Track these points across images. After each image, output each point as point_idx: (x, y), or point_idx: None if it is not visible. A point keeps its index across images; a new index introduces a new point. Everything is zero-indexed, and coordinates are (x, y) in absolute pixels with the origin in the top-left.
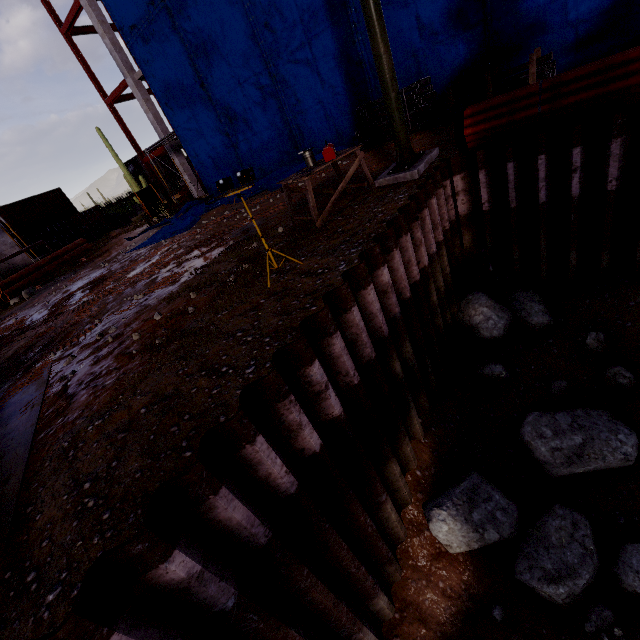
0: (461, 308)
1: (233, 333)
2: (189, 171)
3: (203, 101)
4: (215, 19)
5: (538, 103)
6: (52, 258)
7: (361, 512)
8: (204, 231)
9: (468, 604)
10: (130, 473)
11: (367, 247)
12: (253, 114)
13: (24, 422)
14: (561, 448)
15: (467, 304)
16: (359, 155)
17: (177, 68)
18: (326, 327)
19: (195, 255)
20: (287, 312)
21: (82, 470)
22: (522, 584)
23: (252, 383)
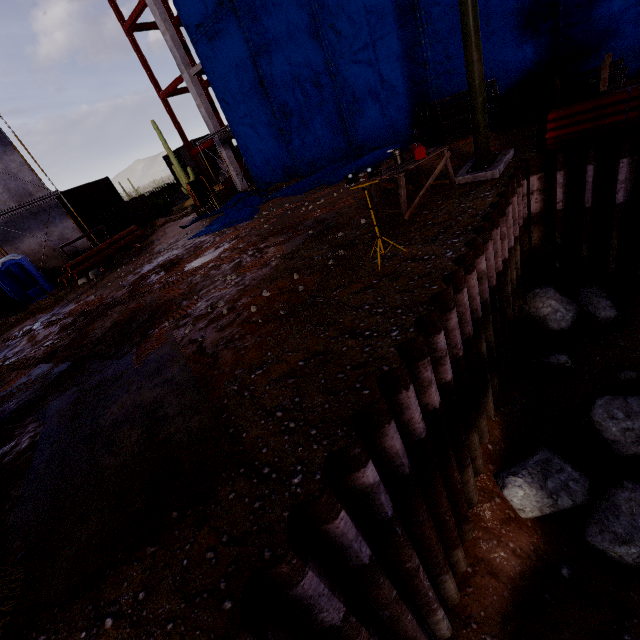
0: (527, 301)
1: (359, 306)
2: (235, 164)
3: (260, 97)
4: (282, 20)
5: (625, 110)
6: (111, 243)
7: (455, 469)
8: (270, 221)
9: (536, 563)
10: (318, 405)
11: (469, 238)
12: (309, 111)
13: (179, 373)
14: (632, 429)
15: (534, 297)
16: (446, 154)
17: (238, 65)
18: (448, 303)
19: (273, 242)
20: (408, 290)
21: (267, 404)
22: (589, 548)
23: (405, 342)
